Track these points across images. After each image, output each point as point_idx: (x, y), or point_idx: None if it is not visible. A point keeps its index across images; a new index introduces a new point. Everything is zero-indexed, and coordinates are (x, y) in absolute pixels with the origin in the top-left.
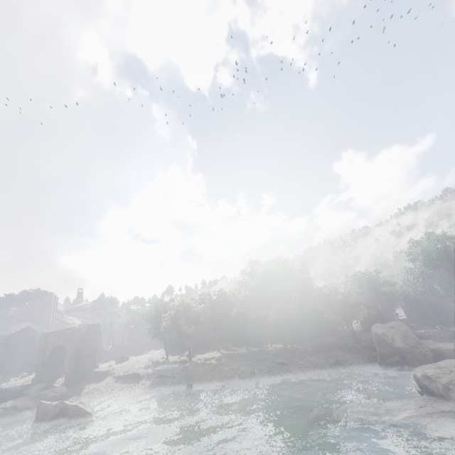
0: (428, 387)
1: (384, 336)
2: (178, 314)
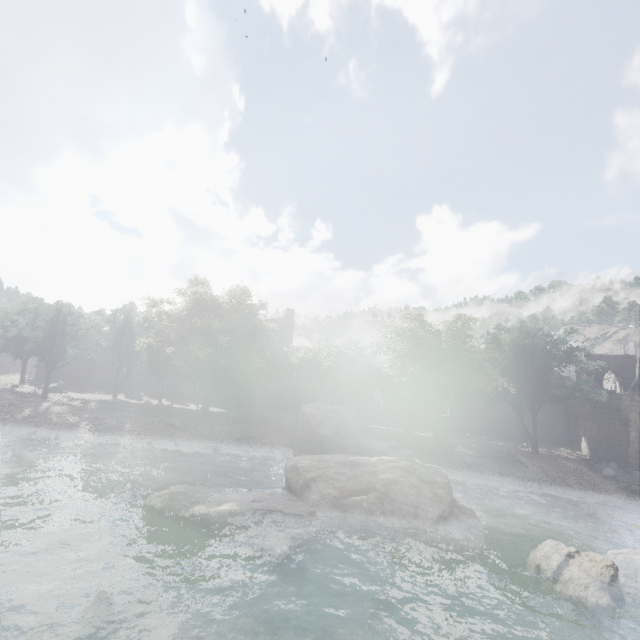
0: (289, 480)
1: (312, 418)
2: (42, 322)
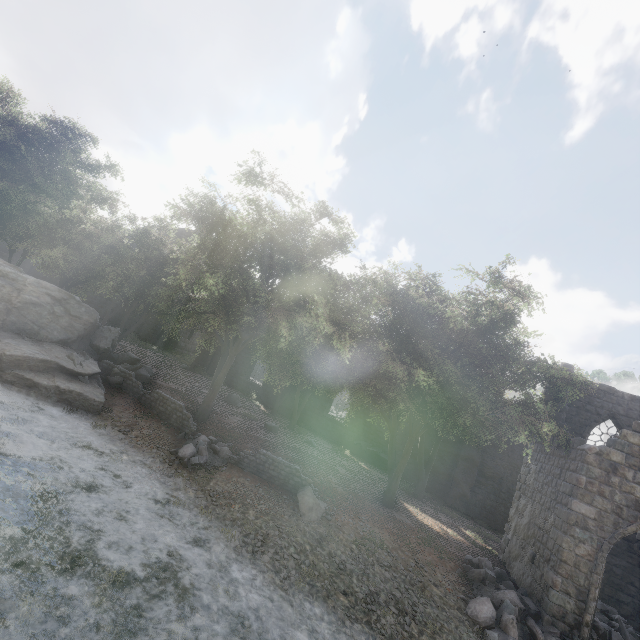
0: None
1: None
2: None
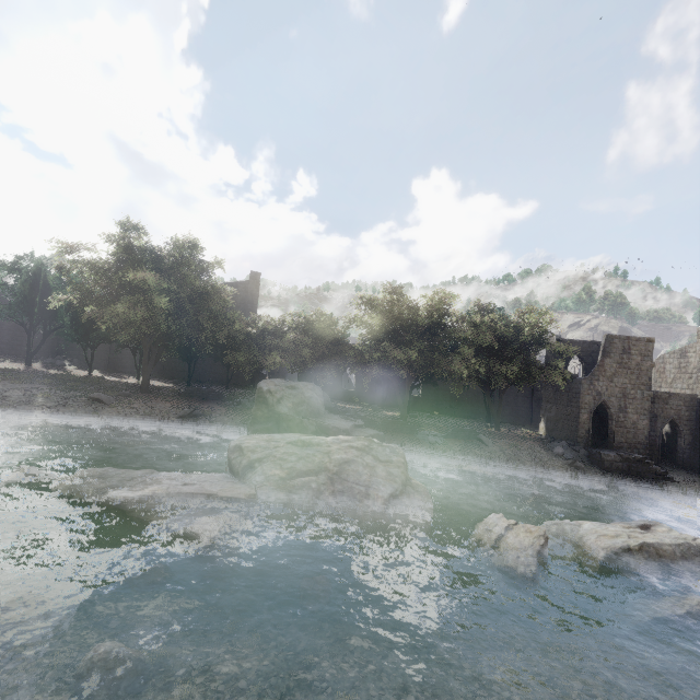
0: (231, 461)
1: (270, 395)
2: None
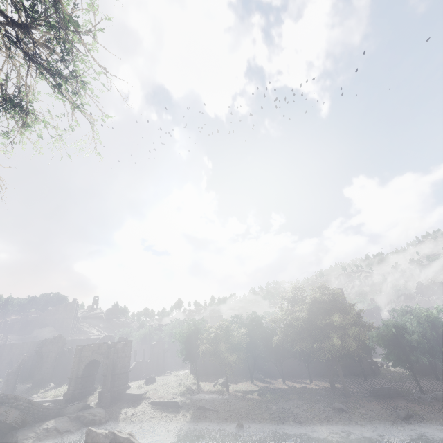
0: None
1: None
2: (217, 338)
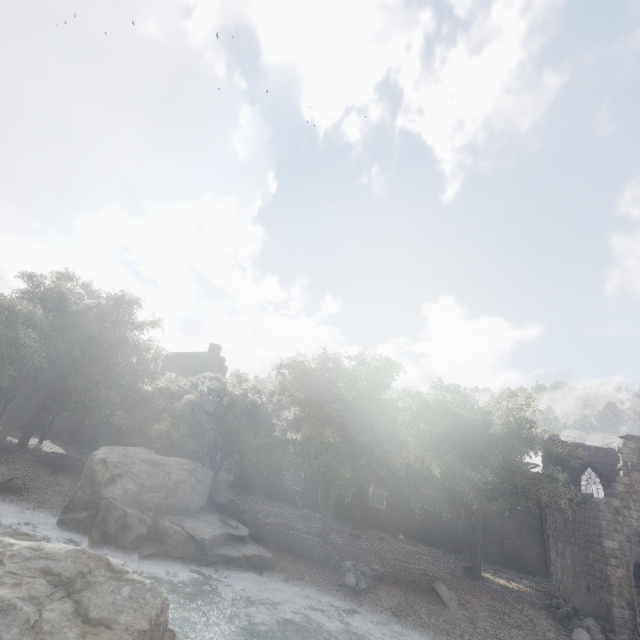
0: None
1: (103, 467)
2: None
